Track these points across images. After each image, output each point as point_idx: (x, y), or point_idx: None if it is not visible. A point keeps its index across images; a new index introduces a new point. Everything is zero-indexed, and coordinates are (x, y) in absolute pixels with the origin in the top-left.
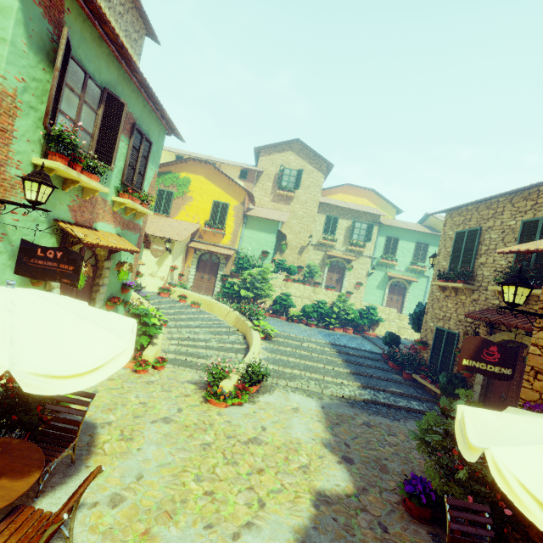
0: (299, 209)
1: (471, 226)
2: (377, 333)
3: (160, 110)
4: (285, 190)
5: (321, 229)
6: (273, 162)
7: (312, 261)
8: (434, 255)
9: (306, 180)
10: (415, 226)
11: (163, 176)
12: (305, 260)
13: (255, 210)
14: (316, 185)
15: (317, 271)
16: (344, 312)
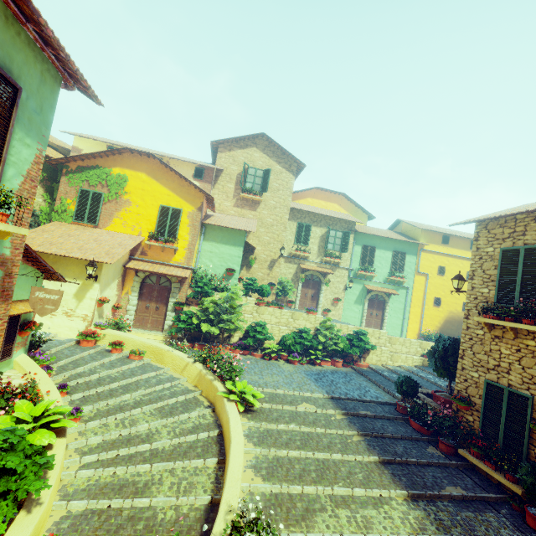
0: (267, 216)
1: (527, 241)
2: (368, 361)
3: (35, 21)
4: (250, 193)
5: (292, 238)
6: (235, 159)
7: (284, 276)
8: (460, 277)
9: (274, 181)
10: (390, 234)
11: (87, 172)
12: (277, 275)
13: (215, 217)
14: (286, 187)
15: (291, 288)
16: (332, 341)
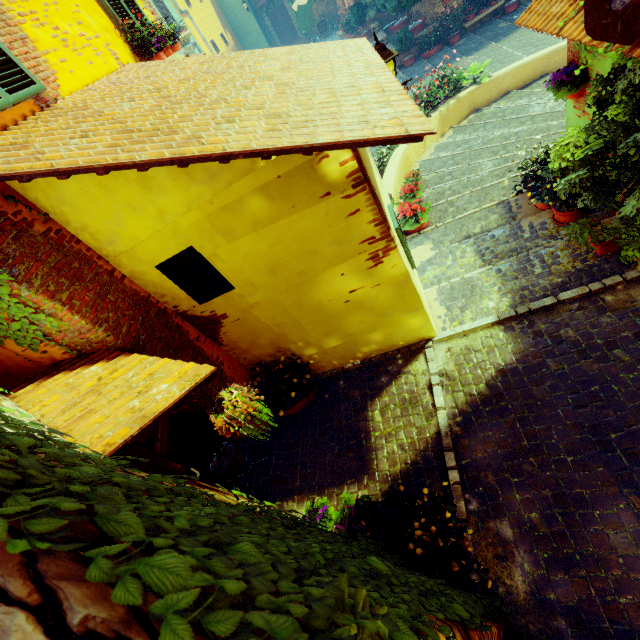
0: None
1: None
2: None
3: None
4: None
5: None
6: None
7: None
8: None
9: None
10: None
11: None
12: None
13: None
14: None
15: None
16: None
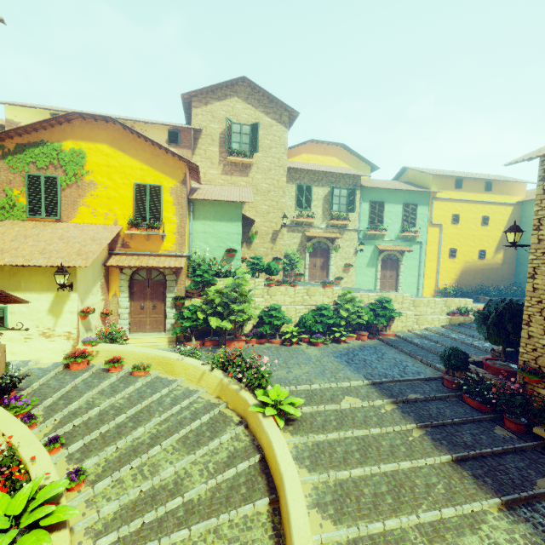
0: (261, 181)
1: None
2: (393, 329)
3: None
4: (239, 155)
5: (292, 204)
6: (214, 115)
7: (288, 248)
8: (516, 228)
9: (265, 138)
10: (397, 185)
11: (30, 151)
12: (282, 248)
13: (203, 190)
14: (279, 144)
15: (299, 260)
16: (355, 315)
